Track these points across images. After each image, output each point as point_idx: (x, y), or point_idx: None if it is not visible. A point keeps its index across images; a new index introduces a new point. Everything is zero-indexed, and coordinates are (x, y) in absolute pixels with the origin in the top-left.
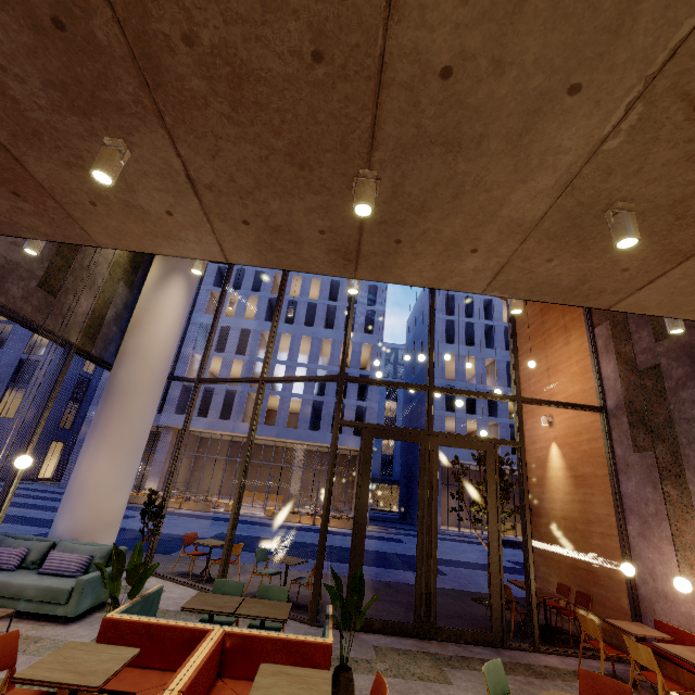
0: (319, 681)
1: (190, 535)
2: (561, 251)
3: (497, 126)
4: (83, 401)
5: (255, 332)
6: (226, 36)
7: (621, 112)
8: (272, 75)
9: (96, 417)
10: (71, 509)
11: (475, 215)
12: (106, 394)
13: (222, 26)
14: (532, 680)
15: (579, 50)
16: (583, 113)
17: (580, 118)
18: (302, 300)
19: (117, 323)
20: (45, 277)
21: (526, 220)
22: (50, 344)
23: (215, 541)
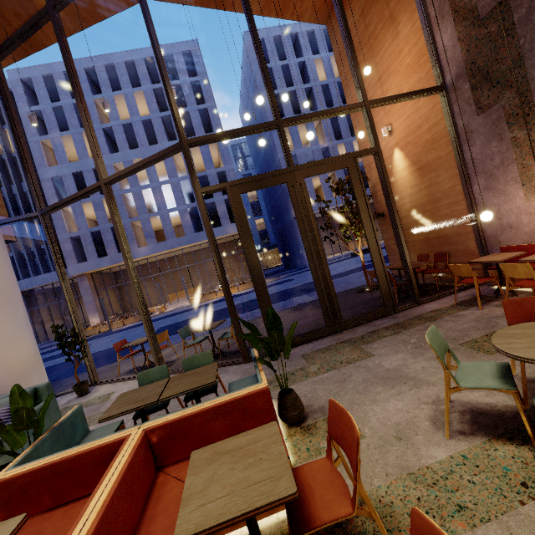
0: (267, 443)
1: (120, 344)
2: None
3: None
4: None
5: (108, 168)
6: None
7: None
8: None
9: None
10: None
11: None
12: None
13: None
14: (428, 325)
15: None
16: None
17: None
18: (135, 120)
19: None
20: None
21: None
22: None
23: (143, 339)
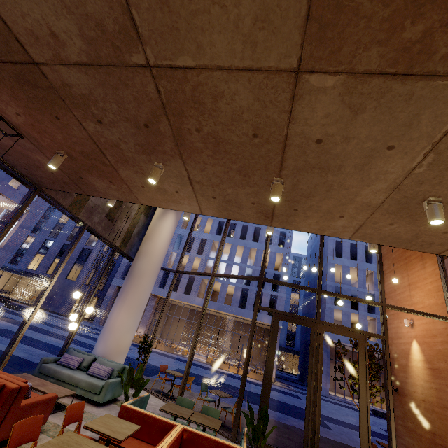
0: None
1: (163, 366)
2: (398, 220)
3: (349, 161)
4: (110, 274)
5: (209, 241)
6: (214, 129)
7: (421, 157)
8: (233, 142)
9: (122, 288)
10: (104, 339)
11: (340, 199)
12: (129, 275)
13: (213, 126)
14: None
15: (390, 133)
16: (398, 157)
17: (397, 159)
18: (239, 223)
19: (138, 235)
20: (109, 212)
21: (372, 203)
22: (98, 241)
23: (177, 373)
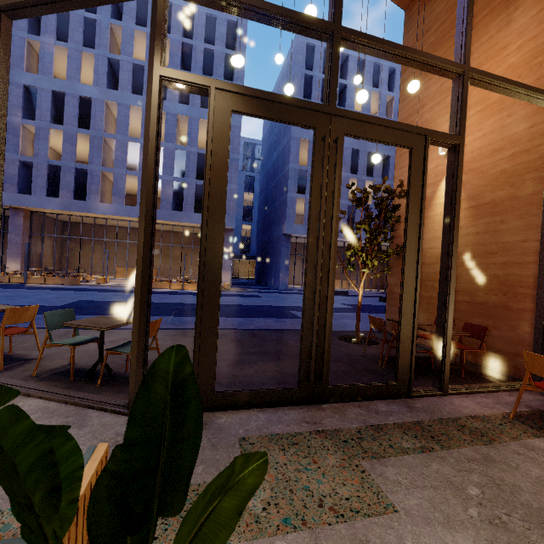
0: None
1: None
2: None
3: None
4: None
5: (98, 102)
6: None
7: None
8: None
9: None
10: None
11: None
12: None
13: None
14: (484, 451)
15: None
16: None
17: None
18: None
19: None
20: None
21: None
22: None
23: None
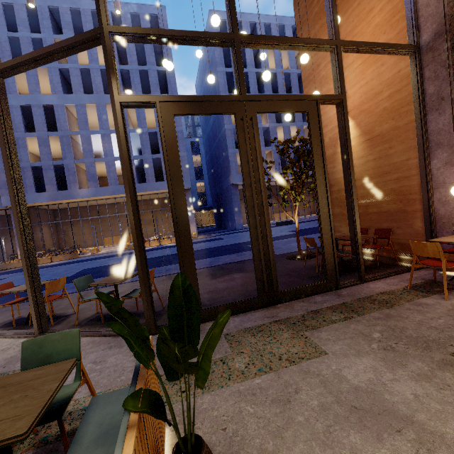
0: None
1: (1, 287)
2: None
3: None
4: None
5: (59, 107)
6: None
7: None
8: None
9: None
10: None
11: None
12: None
13: None
14: (387, 312)
15: None
16: None
17: None
18: (93, 67)
19: None
20: None
21: None
22: None
23: None
